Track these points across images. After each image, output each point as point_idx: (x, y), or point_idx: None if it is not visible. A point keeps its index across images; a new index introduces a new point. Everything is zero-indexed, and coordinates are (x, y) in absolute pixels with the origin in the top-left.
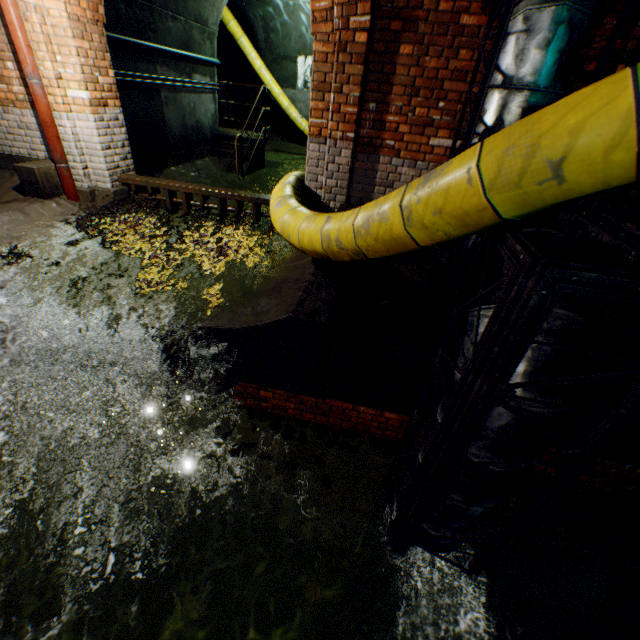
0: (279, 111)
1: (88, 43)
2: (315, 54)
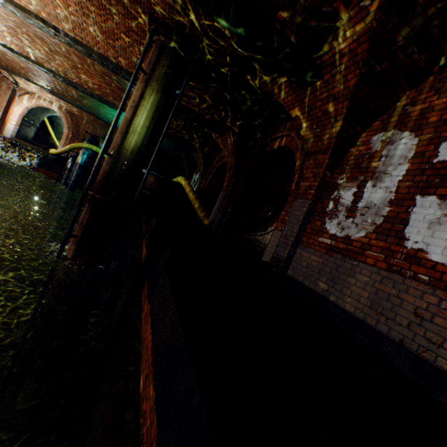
0: (55, 145)
1: (20, 118)
2: (64, 136)
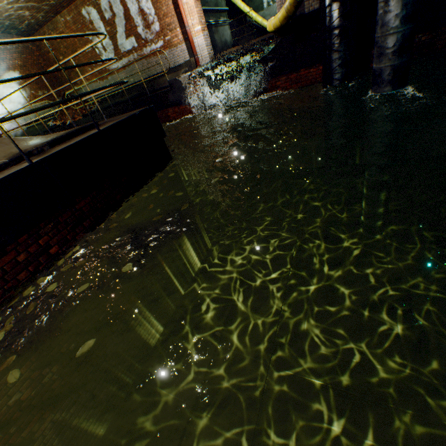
0: (257, 28)
1: (198, 9)
2: None
